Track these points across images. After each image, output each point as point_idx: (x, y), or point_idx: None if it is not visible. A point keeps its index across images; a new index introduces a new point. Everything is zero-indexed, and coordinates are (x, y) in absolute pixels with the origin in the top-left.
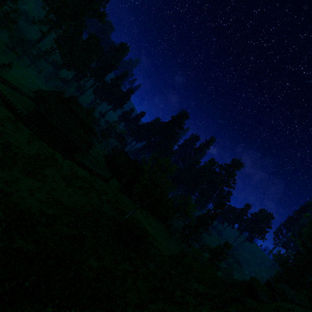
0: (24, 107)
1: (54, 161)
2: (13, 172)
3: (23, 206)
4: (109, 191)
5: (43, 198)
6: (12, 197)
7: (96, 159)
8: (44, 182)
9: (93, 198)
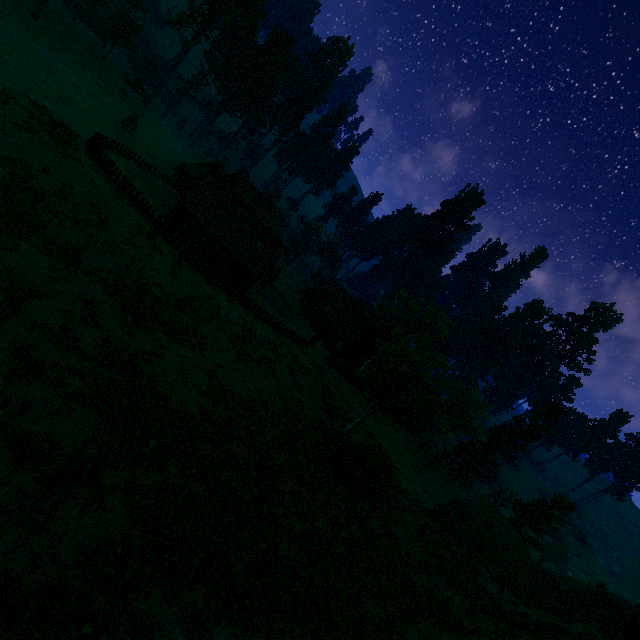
0: (161, 200)
1: (215, 308)
2: (155, 334)
3: (176, 403)
4: (311, 368)
5: (204, 384)
6: (157, 384)
7: (284, 298)
8: (202, 351)
9: (285, 383)
